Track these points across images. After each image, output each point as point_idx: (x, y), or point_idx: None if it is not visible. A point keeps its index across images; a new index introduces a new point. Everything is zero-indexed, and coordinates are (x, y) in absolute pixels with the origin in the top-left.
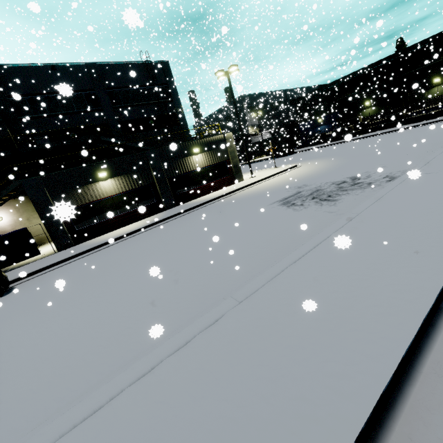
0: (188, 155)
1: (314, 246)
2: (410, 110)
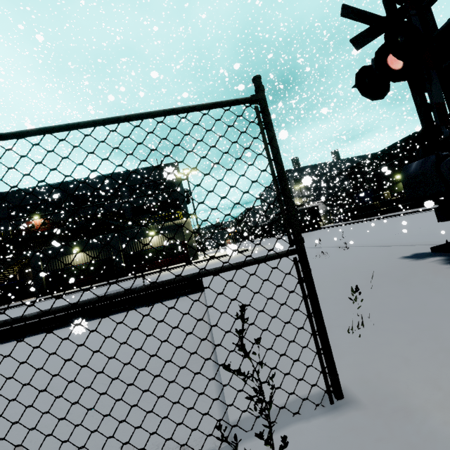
0: (145, 237)
1: None
2: None
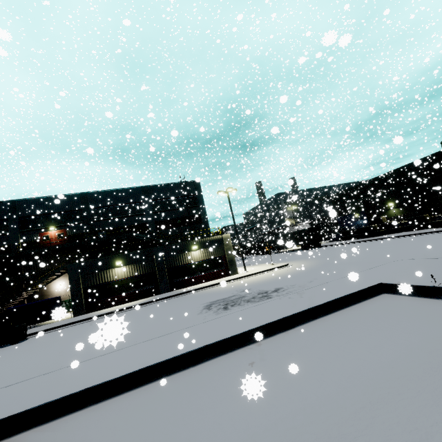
0: (188, 251)
1: (136, 343)
2: (437, 213)
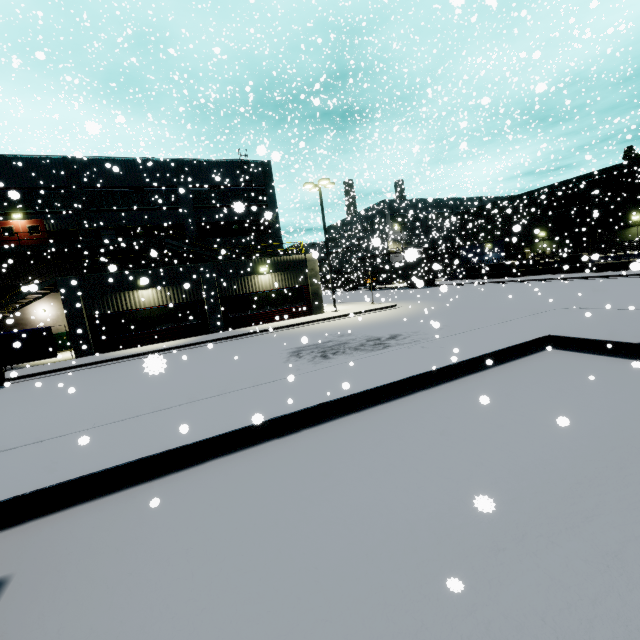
0: (253, 273)
1: (208, 396)
2: (599, 252)
